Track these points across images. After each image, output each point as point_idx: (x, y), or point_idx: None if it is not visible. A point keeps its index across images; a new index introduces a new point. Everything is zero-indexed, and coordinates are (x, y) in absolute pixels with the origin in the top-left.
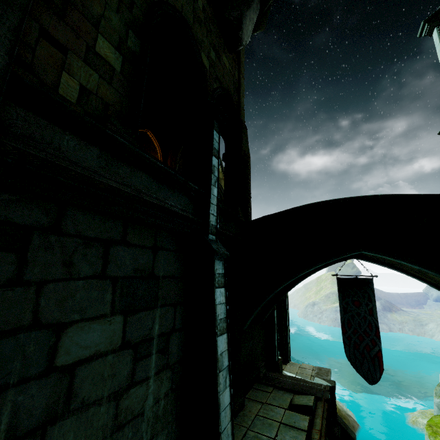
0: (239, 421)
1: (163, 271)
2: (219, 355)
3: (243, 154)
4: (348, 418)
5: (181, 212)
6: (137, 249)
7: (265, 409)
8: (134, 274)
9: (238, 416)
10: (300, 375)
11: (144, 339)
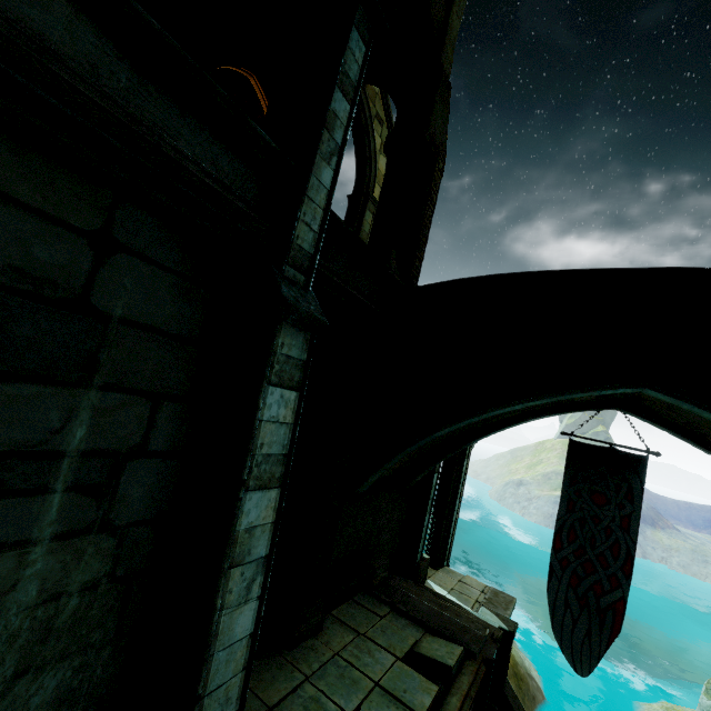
0: (297, 658)
1: (128, 309)
2: (242, 532)
3: (429, 140)
4: (529, 681)
5: (202, 177)
6: (31, 220)
7: (357, 647)
8: (6, 280)
9: (299, 646)
10: (456, 595)
11: (23, 452)
